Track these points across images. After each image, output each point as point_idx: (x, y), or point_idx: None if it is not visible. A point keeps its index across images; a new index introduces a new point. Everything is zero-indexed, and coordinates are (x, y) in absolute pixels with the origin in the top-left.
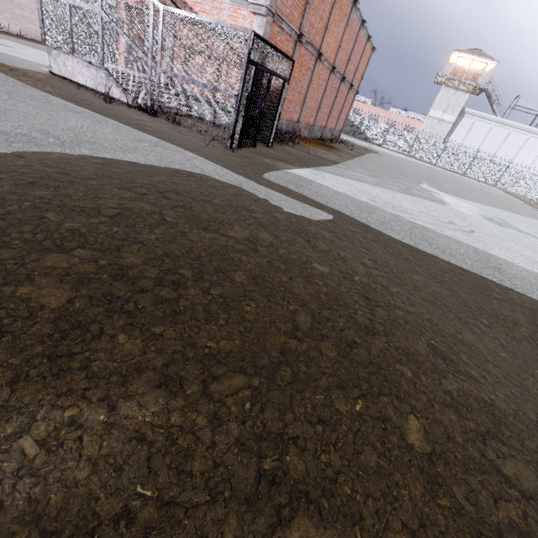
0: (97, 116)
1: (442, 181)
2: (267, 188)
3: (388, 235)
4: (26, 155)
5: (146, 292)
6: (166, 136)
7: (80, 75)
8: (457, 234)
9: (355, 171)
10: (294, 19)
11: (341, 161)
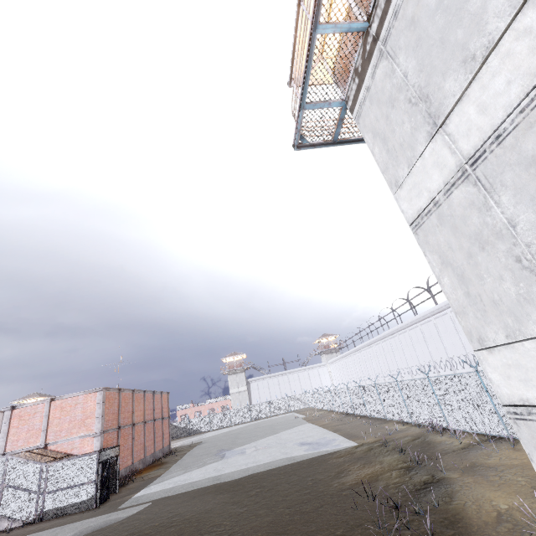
0: None
1: (240, 438)
2: (122, 510)
3: (176, 494)
4: None
5: None
6: (60, 524)
7: None
8: (212, 474)
9: (172, 473)
10: (114, 424)
11: (166, 471)
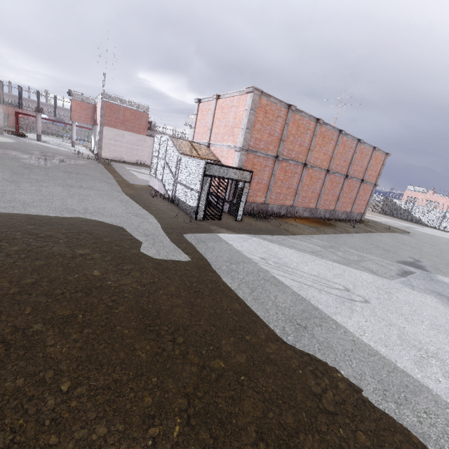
0: (130, 203)
1: None
2: (167, 239)
3: (220, 278)
4: (59, 215)
5: None
6: (157, 212)
7: (156, 185)
8: (320, 296)
9: (305, 241)
10: (270, 149)
11: (308, 234)
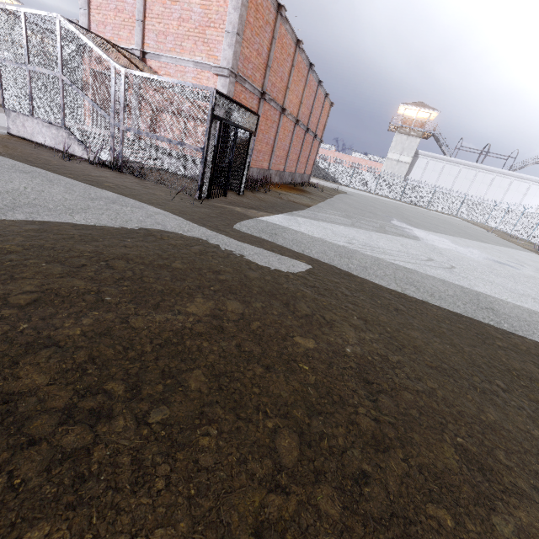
0: (49, 175)
1: (410, 216)
2: (238, 241)
3: (373, 282)
4: None
5: (39, 442)
6: (128, 191)
7: (40, 135)
8: (440, 273)
9: (328, 213)
10: (256, 80)
11: (314, 204)
